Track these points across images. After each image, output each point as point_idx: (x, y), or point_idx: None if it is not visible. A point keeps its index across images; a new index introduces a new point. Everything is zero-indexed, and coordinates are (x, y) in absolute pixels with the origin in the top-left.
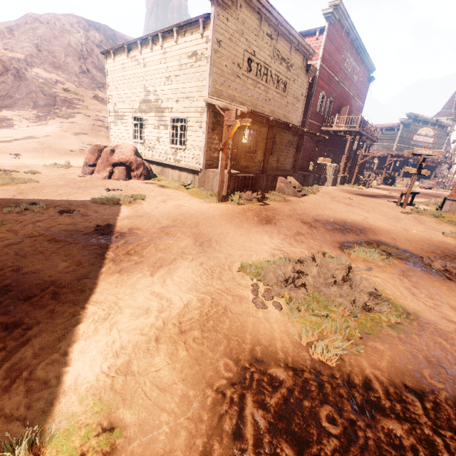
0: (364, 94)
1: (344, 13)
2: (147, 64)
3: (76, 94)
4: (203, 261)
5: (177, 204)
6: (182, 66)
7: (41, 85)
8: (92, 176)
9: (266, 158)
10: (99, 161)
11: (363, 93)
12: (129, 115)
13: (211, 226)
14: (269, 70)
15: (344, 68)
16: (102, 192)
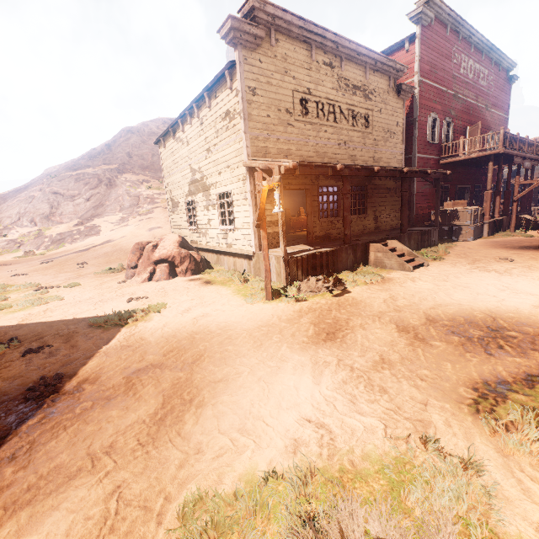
0: (505, 101)
1: (442, 8)
2: (189, 141)
3: (158, 189)
4: (126, 477)
5: (202, 313)
6: (218, 132)
7: (128, 188)
8: (131, 280)
9: (347, 221)
10: (140, 261)
11: (502, 101)
12: (182, 200)
13: (219, 359)
14: (337, 105)
15: (461, 76)
16: (120, 304)
